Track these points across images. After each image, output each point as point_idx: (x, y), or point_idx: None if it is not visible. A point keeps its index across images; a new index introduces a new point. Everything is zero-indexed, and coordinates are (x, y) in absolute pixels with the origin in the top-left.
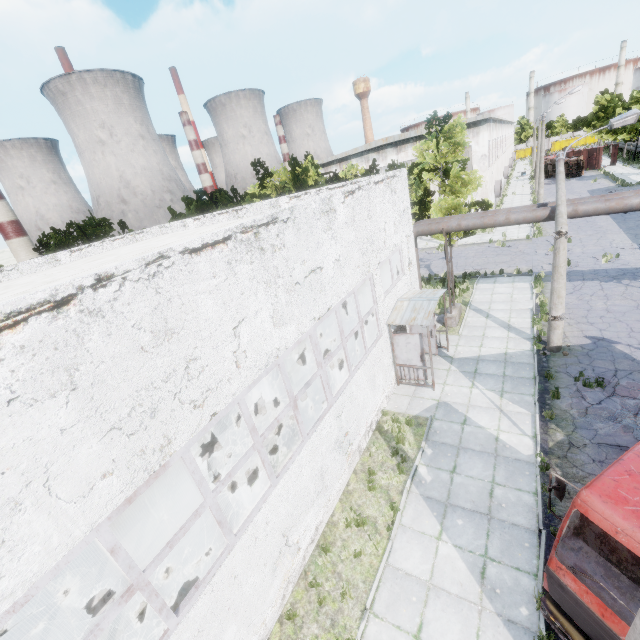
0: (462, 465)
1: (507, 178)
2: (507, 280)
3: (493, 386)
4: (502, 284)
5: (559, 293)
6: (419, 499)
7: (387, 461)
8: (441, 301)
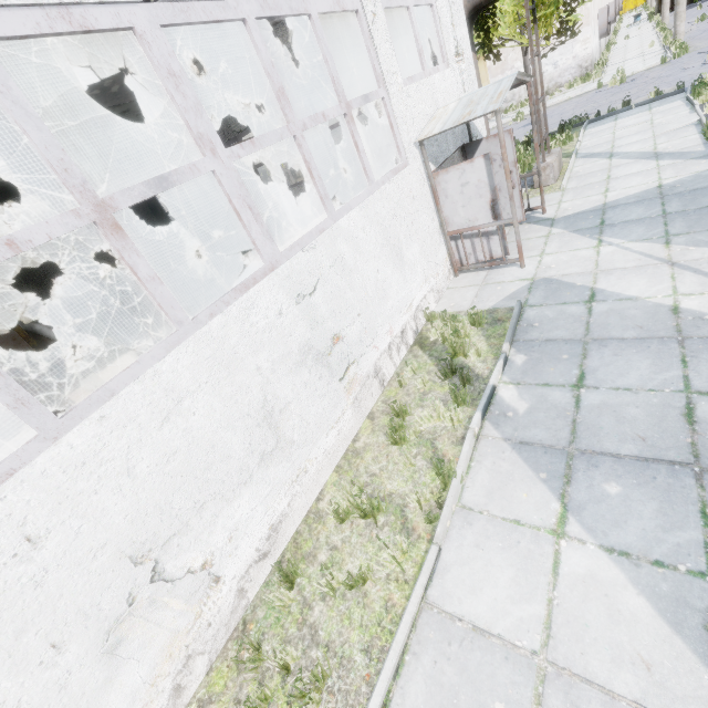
0: (599, 370)
1: (614, 21)
2: (638, 110)
3: (644, 234)
4: (630, 117)
5: None
6: (502, 449)
7: (433, 389)
8: (525, 162)
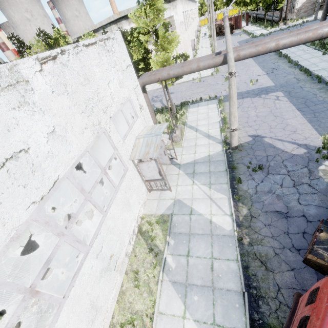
0: (193, 248)
1: (197, 38)
2: (204, 104)
3: (204, 181)
4: (202, 107)
5: (234, 114)
6: (169, 285)
7: (146, 257)
8: (170, 124)
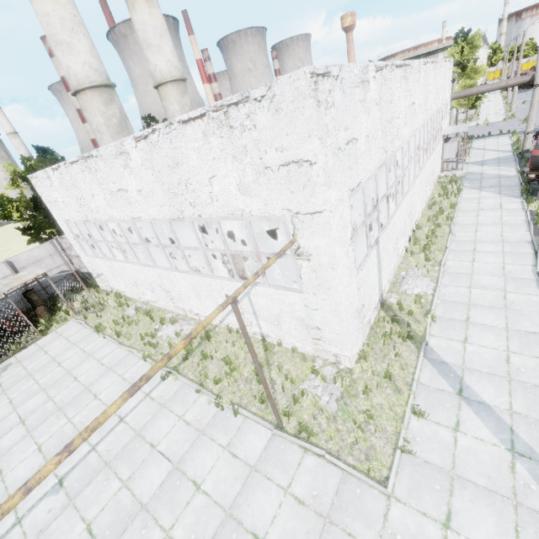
0: (484, 181)
1: None
2: (493, 137)
3: (493, 165)
4: (490, 139)
5: (532, 119)
6: (467, 189)
7: (448, 186)
8: None
